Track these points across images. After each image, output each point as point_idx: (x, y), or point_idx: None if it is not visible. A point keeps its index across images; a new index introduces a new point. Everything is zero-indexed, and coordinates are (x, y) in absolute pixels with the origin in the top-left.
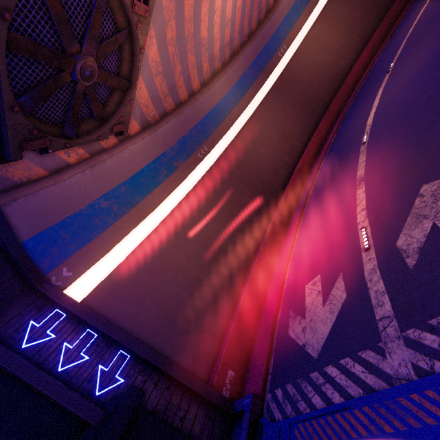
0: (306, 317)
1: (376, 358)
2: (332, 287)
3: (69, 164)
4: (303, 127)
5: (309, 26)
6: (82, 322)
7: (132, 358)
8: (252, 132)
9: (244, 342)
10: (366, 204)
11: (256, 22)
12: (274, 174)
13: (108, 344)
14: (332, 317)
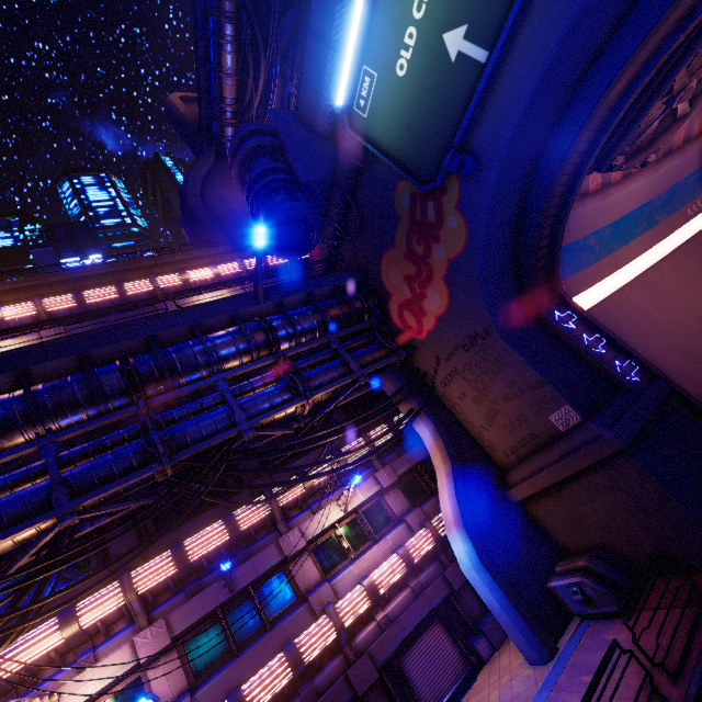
0: None
1: None
2: None
3: (587, 192)
4: None
5: None
6: (591, 327)
7: (641, 370)
8: None
9: None
10: None
11: None
12: None
13: (617, 351)
14: None
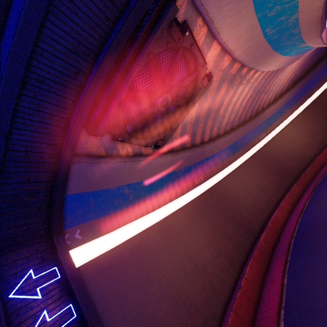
0: None
1: None
2: None
3: (119, 155)
4: (277, 186)
5: (282, 127)
6: (70, 292)
7: None
8: (236, 178)
9: None
10: None
11: (249, 117)
12: (253, 215)
13: None
14: None
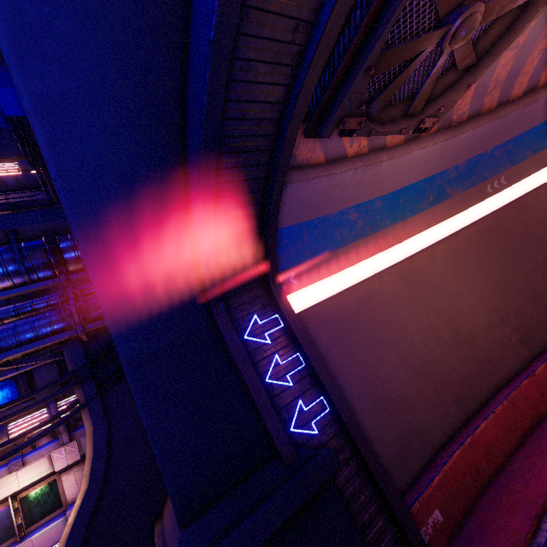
0: None
1: None
2: None
3: (345, 156)
4: None
5: None
6: (295, 342)
7: (331, 413)
8: None
9: (467, 486)
10: None
11: None
12: None
13: (312, 382)
14: None
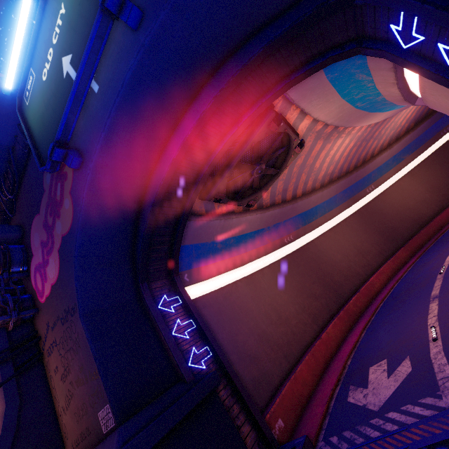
0: (369, 387)
1: (434, 400)
2: (398, 366)
3: (215, 213)
4: (380, 250)
5: (397, 178)
6: (189, 312)
7: (213, 357)
8: (332, 239)
9: (296, 404)
10: (437, 312)
11: (353, 166)
12: (346, 278)
13: (200, 337)
14: (396, 384)
